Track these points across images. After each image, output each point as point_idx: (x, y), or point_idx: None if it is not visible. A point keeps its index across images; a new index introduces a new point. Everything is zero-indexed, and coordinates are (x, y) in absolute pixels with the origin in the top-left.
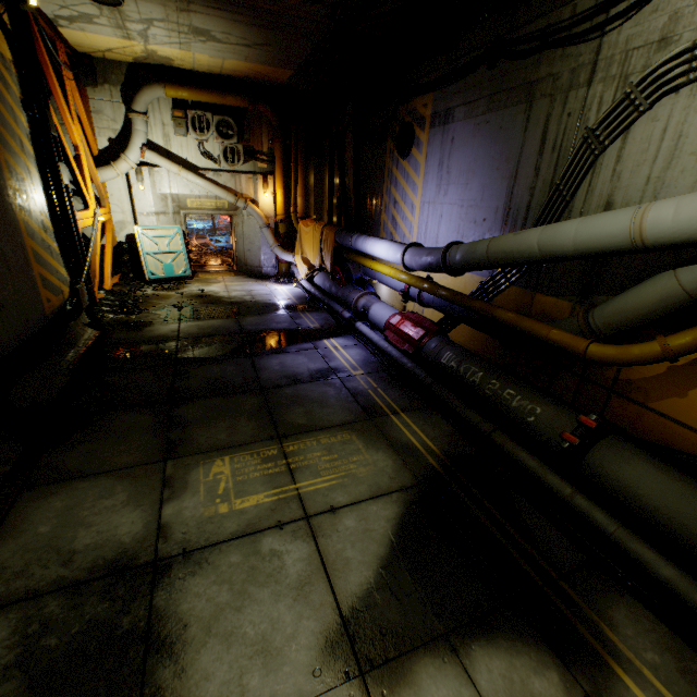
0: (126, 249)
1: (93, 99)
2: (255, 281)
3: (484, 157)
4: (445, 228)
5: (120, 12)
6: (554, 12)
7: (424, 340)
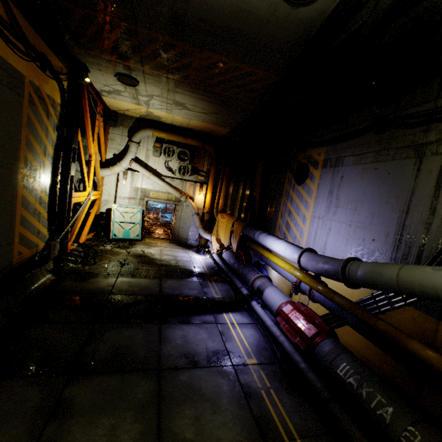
0: (104, 217)
1: (111, 133)
2: (181, 249)
3: (372, 192)
4: (333, 238)
5: (136, 90)
6: (441, 99)
7: (316, 339)
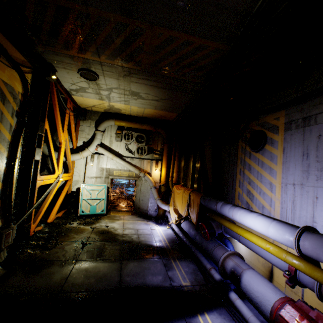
0: (74, 195)
1: (81, 125)
2: (142, 220)
3: None
4: None
5: (97, 85)
6: None
7: None
